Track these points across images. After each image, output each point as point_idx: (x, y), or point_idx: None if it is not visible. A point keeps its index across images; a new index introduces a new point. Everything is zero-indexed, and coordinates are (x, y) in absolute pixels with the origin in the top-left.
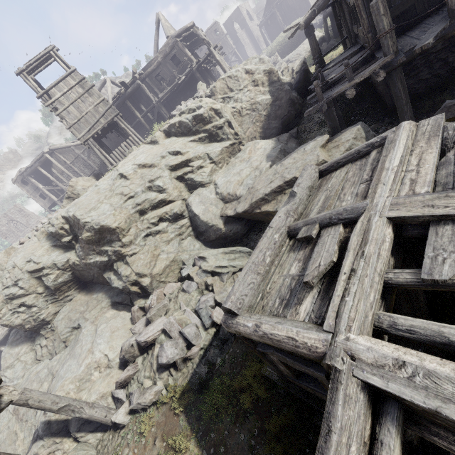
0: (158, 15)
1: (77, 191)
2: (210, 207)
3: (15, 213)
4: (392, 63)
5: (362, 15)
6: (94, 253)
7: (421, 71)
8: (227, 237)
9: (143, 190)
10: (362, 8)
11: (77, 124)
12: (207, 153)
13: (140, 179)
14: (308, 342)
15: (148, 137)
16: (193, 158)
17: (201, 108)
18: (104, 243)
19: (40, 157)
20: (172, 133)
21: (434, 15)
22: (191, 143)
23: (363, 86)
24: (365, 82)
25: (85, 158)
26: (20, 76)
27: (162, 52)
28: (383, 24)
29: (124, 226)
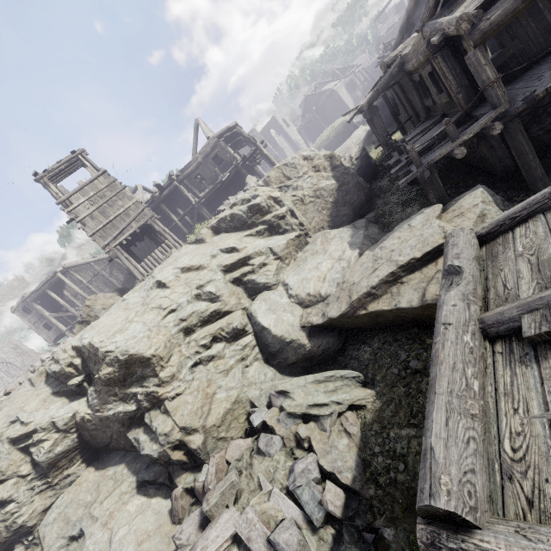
0: (197, 120)
1: (96, 312)
2: (284, 316)
3: (9, 352)
4: (507, 114)
5: (448, 77)
6: (116, 399)
7: (529, 128)
8: (314, 356)
9: (188, 299)
10: (446, 70)
11: (102, 230)
12: (269, 248)
13: (184, 286)
14: None
15: (190, 237)
16: (252, 255)
17: (257, 197)
18: (131, 382)
19: (50, 278)
20: (222, 229)
21: (534, 67)
22: (247, 238)
23: (445, 160)
24: (446, 156)
25: (106, 274)
26: (39, 182)
27: (202, 152)
28: (487, 74)
29: (162, 353)
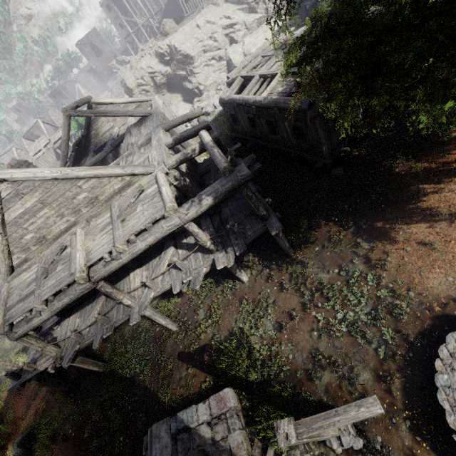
0: None
1: (166, 30)
2: (237, 57)
3: (94, 37)
4: None
5: None
6: (180, 69)
7: None
8: None
9: (207, 38)
10: None
11: None
12: (244, 21)
13: (206, 31)
14: (237, 75)
15: None
16: (236, 23)
17: None
18: (186, 64)
19: None
20: None
21: None
22: (238, 11)
23: None
24: None
25: None
26: None
27: None
28: None
29: (196, 57)
